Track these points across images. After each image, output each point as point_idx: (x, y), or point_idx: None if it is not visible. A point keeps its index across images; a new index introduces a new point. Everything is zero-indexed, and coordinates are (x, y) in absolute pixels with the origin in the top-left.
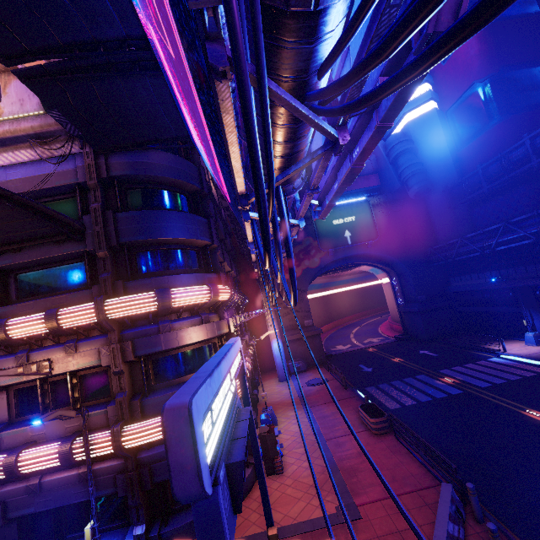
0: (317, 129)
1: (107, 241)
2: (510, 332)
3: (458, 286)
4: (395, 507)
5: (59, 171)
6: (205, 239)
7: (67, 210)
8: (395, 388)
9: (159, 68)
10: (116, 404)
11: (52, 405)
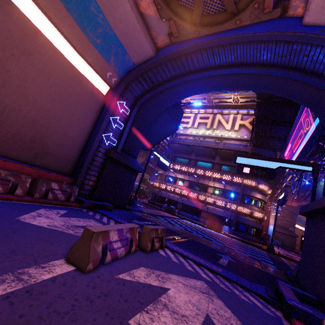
0: None
1: None
2: None
3: None
4: None
5: (242, 147)
6: None
7: None
8: None
9: (284, 141)
10: (237, 201)
11: (220, 195)
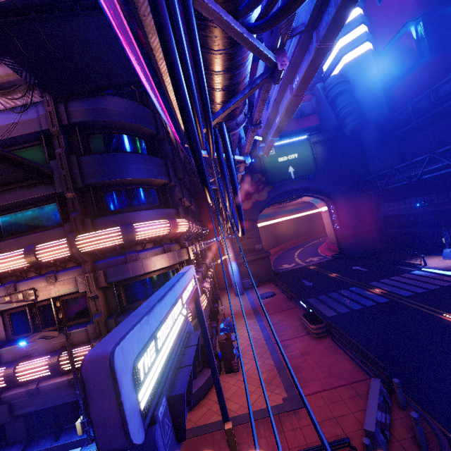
0: (253, 52)
1: (74, 183)
2: (430, 249)
3: (387, 211)
4: (332, 398)
5: (24, 120)
6: (163, 178)
7: (36, 156)
8: (332, 299)
9: (99, 7)
10: (94, 323)
11: (42, 325)
